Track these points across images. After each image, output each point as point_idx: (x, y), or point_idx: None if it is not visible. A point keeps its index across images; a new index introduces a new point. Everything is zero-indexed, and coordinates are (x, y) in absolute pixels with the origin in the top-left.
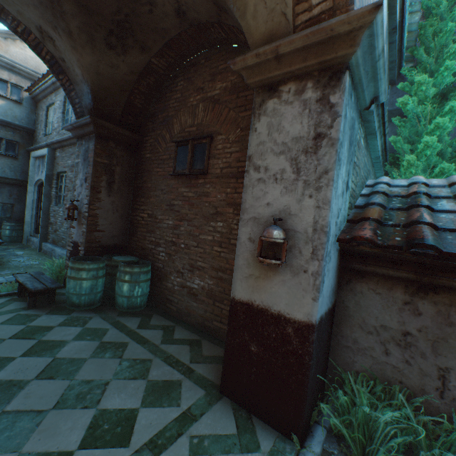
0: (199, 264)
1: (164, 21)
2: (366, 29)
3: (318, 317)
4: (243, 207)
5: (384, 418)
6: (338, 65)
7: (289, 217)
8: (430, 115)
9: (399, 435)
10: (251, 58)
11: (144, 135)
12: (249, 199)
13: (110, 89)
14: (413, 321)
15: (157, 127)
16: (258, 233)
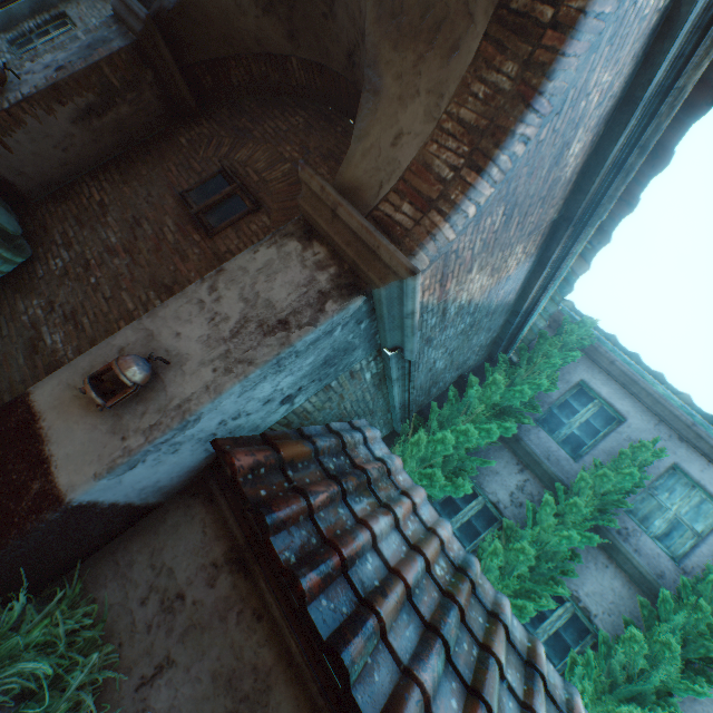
0: (84, 321)
1: (333, 43)
2: (399, 280)
3: (83, 498)
4: (157, 310)
5: (25, 666)
6: (365, 282)
7: (178, 369)
8: (476, 418)
9: (41, 701)
10: (318, 183)
11: (208, 116)
12: (172, 308)
13: (213, 22)
14: (201, 589)
15: (228, 126)
16: (136, 352)
